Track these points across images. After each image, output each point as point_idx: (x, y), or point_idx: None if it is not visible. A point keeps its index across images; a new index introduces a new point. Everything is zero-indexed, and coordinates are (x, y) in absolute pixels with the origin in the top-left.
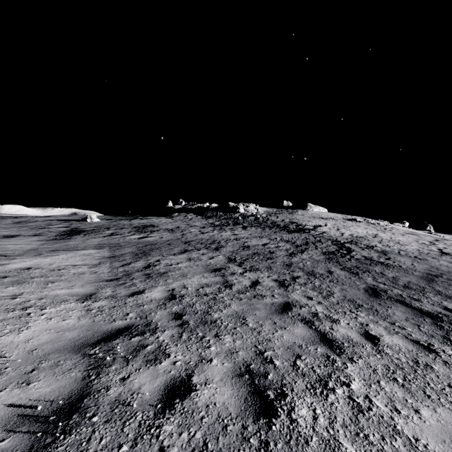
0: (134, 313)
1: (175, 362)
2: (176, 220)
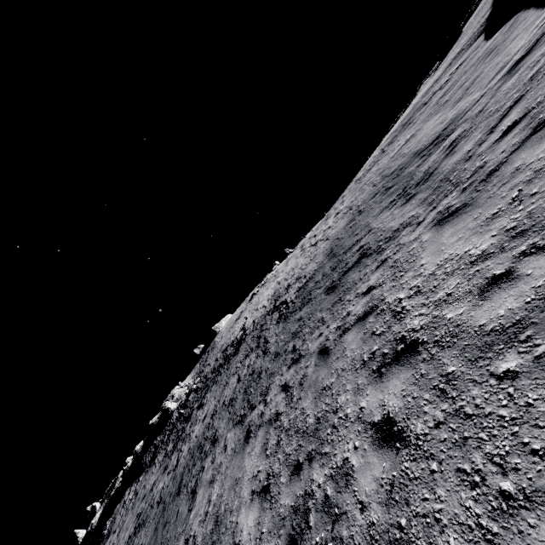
0: (269, 544)
1: (355, 448)
2: (121, 522)
